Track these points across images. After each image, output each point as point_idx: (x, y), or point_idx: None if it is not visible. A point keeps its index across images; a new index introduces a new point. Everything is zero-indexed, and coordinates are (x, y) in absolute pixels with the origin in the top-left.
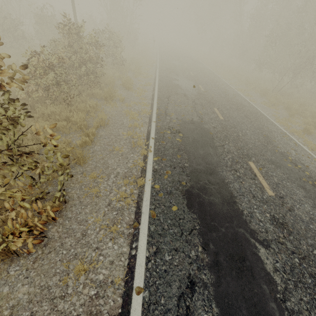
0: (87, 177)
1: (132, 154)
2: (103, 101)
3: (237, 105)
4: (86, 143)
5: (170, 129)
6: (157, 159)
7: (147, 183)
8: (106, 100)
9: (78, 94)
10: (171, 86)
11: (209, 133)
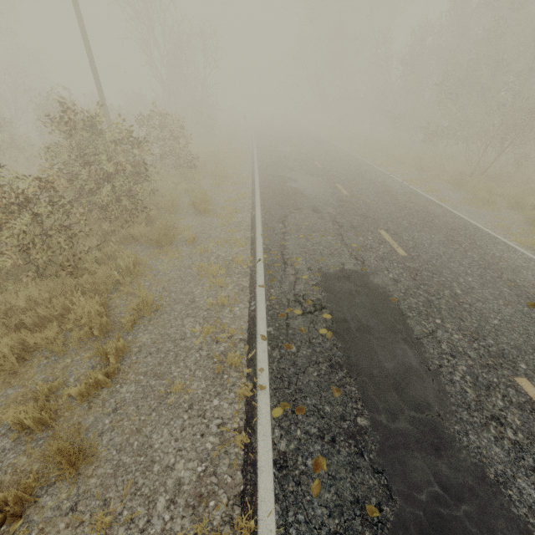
0: (84, 527)
1: (215, 398)
2: (153, 249)
3: (421, 215)
4: (100, 382)
5: (300, 301)
6: (281, 413)
7: (264, 533)
8: (160, 246)
9: (99, 242)
10: (285, 194)
11: (389, 298)
